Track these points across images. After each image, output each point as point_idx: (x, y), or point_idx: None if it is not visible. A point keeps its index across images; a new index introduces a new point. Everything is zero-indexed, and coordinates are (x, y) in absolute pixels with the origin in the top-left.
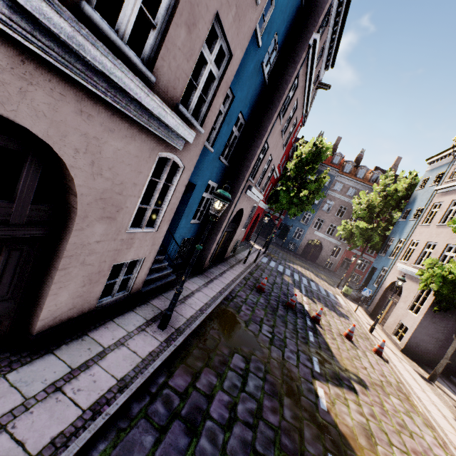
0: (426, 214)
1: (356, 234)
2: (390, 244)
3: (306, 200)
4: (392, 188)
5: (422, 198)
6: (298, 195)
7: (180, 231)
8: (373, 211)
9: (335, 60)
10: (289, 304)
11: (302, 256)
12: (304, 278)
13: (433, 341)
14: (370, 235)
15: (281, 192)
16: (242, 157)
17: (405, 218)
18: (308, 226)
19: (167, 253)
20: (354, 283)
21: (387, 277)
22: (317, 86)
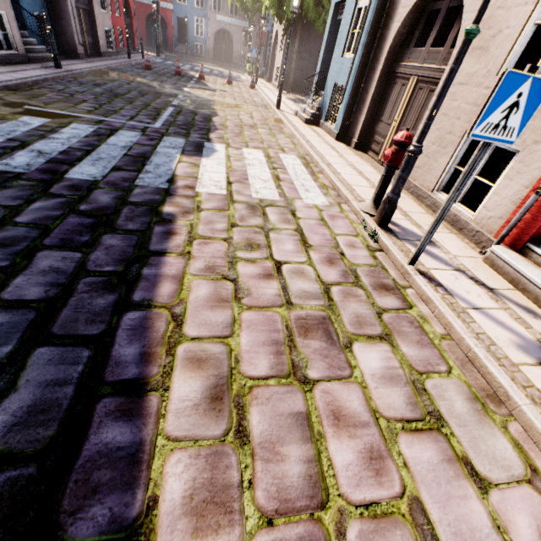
0: None
1: None
2: None
3: None
4: None
5: None
6: None
7: (24, 1)
8: None
9: None
10: (176, 72)
11: (216, 60)
12: (208, 69)
13: (295, 69)
14: None
15: None
16: None
17: None
18: (207, 11)
19: (27, 28)
20: None
21: (273, 34)
22: None
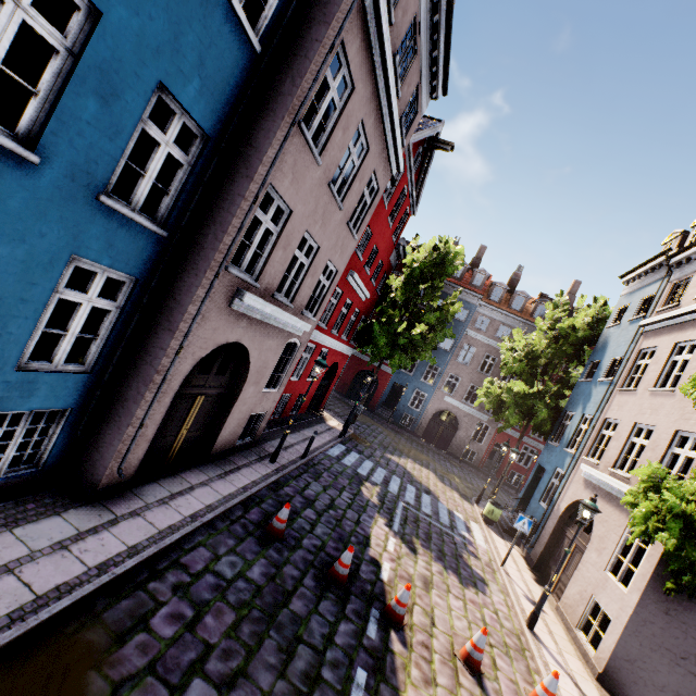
0: (628, 370)
1: (508, 403)
2: (566, 423)
3: (422, 341)
4: (566, 324)
5: (618, 341)
6: (408, 332)
7: None
8: (536, 364)
9: (447, 79)
10: (334, 573)
11: (424, 438)
12: (412, 486)
13: (668, 658)
14: (533, 406)
15: (376, 324)
16: (206, 218)
17: (590, 376)
18: (435, 388)
19: None
20: (512, 490)
21: (563, 490)
22: (431, 145)
